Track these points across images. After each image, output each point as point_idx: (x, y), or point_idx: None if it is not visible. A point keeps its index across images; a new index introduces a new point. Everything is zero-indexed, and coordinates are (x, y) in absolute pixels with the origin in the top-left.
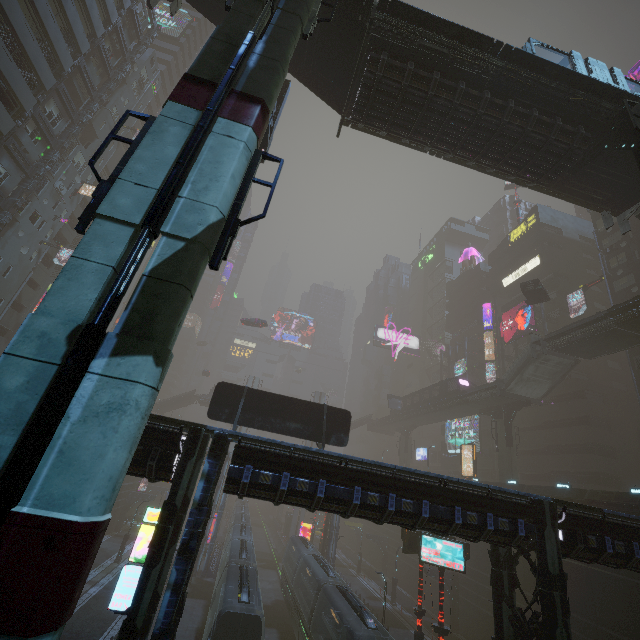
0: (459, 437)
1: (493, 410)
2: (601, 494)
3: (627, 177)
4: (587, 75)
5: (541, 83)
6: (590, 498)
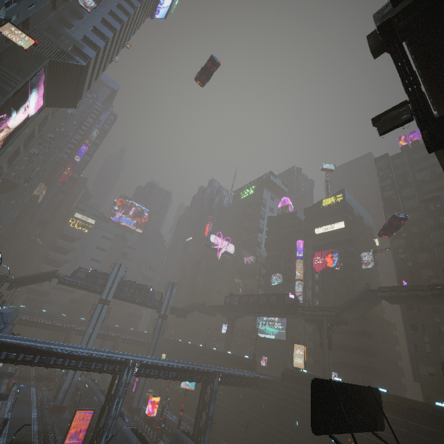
0: (269, 326)
1: (317, 322)
2: (420, 404)
3: None
4: None
5: None
6: (413, 406)
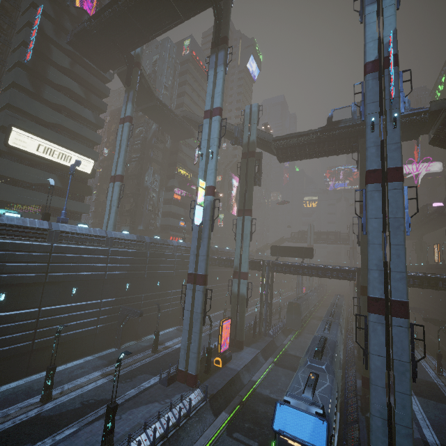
0: None
1: None
2: None
3: (403, 134)
4: (350, 124)
5: (334, 134)
6: None
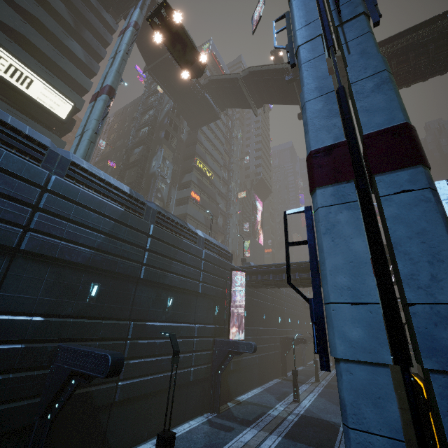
0: None
1: None
2: None
3: None
4: None
5: None
6: None
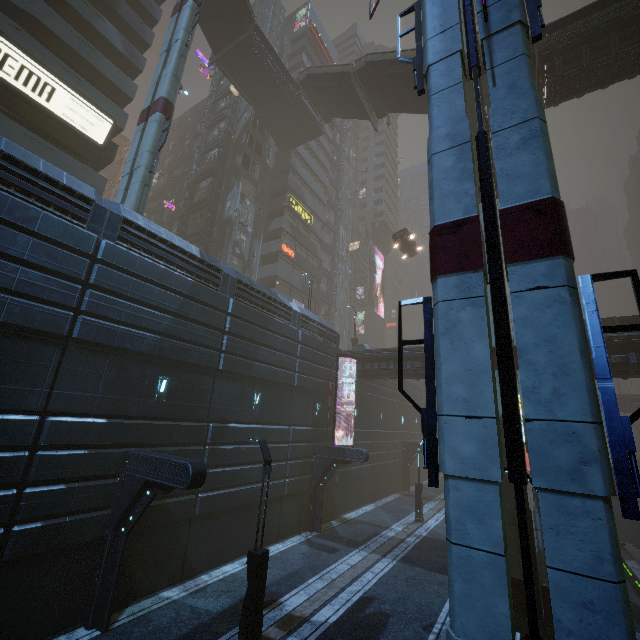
0: None
1: None
2: None
3: None
4: None
5: None
6: None
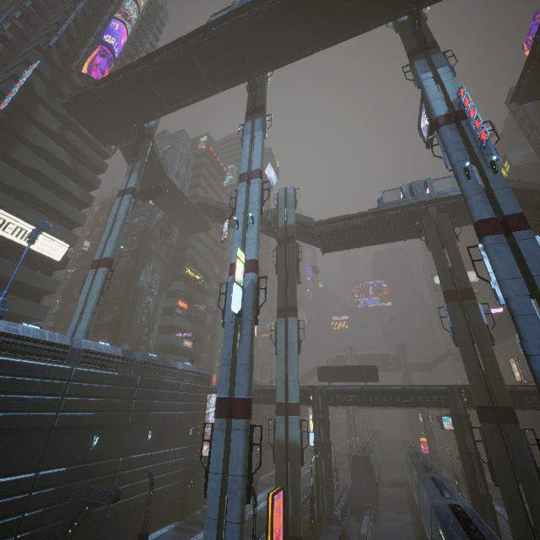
0: None
1: None
2: None
3: (463, 216)
4: (406, 204)
5: (388, 215)
6: None
